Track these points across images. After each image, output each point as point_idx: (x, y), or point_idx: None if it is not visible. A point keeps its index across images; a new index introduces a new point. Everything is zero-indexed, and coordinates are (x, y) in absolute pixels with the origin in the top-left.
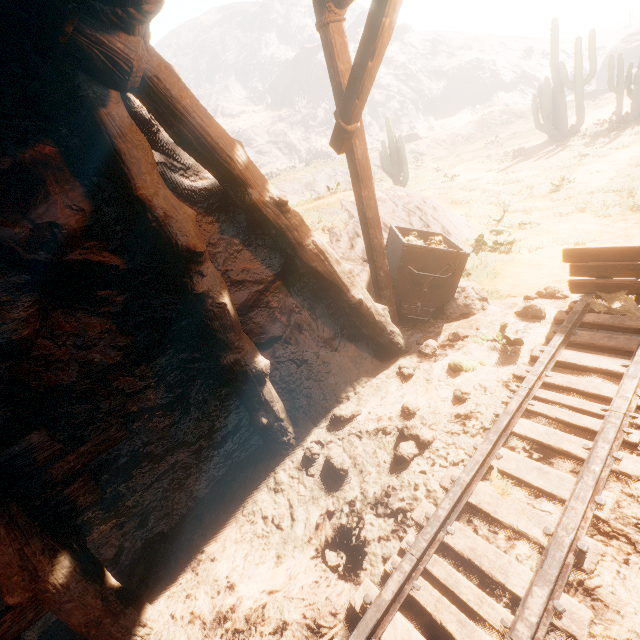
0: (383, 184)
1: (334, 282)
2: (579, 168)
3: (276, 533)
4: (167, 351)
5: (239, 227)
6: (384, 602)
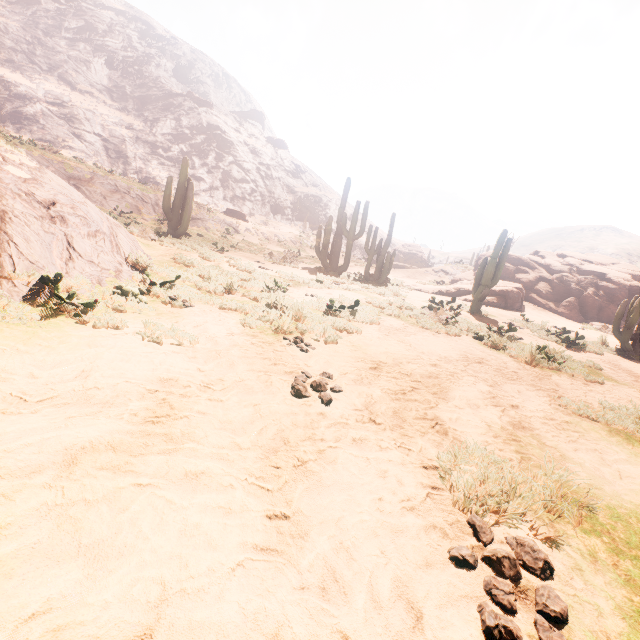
0: (21, 156)
1: None
2: (305, 286)
3: None
4: None
5: None
6: None
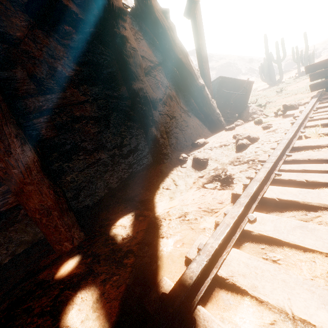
0: None
1: (190, 71)
2: (287, 87)
3: (166, 191)
4: (99, 85)
5: (141, 29)
6: (260, 178)
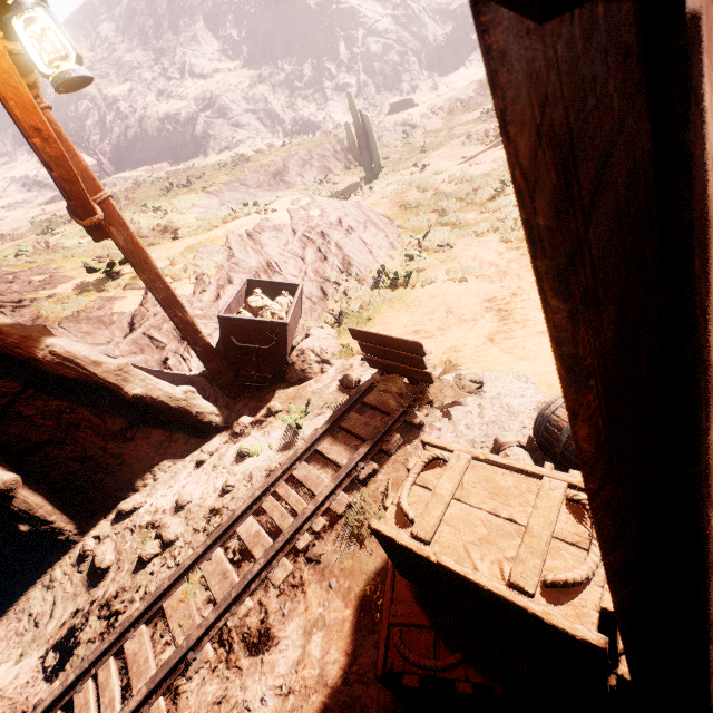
0: (302, 199)
1: (97, 383)
2: None
3: (32, 631)
4: None
5: None
6: (44, 706)
